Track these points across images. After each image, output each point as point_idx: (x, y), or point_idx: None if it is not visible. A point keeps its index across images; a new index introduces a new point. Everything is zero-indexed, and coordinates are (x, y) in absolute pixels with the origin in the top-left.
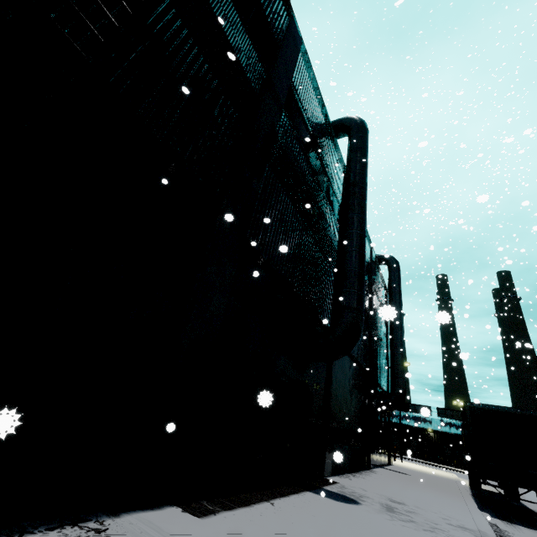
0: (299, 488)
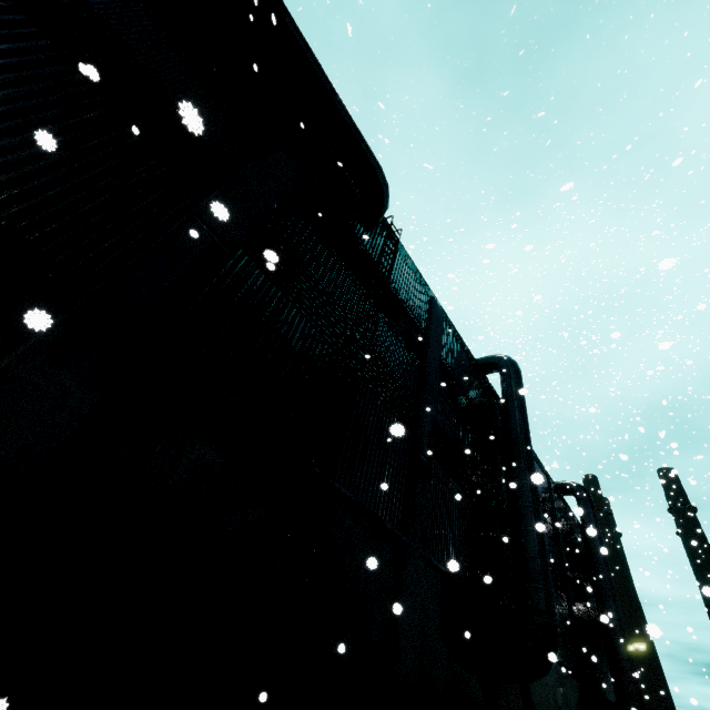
0: None
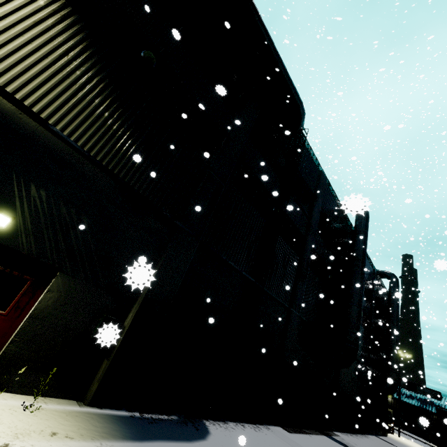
0: (319, 433)
